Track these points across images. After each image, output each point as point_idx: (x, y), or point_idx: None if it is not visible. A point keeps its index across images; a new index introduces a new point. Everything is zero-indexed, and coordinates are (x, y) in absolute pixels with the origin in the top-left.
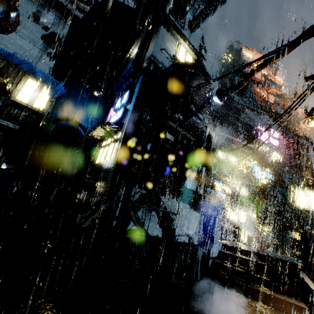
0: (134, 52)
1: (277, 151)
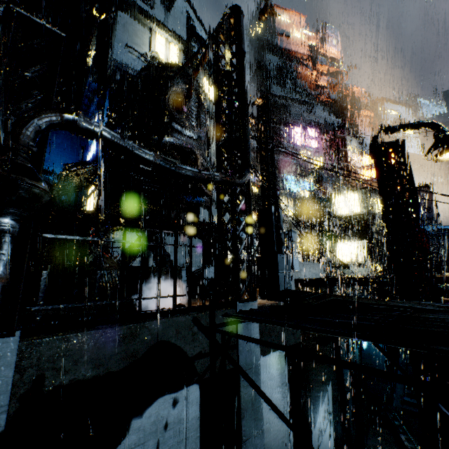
0: (92, 56)
1: (317, 154)
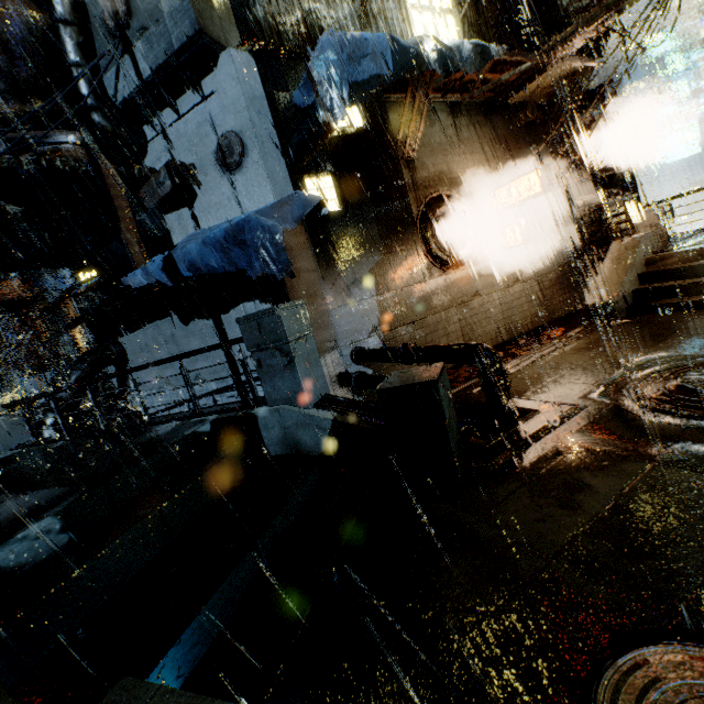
0: None
1: None
